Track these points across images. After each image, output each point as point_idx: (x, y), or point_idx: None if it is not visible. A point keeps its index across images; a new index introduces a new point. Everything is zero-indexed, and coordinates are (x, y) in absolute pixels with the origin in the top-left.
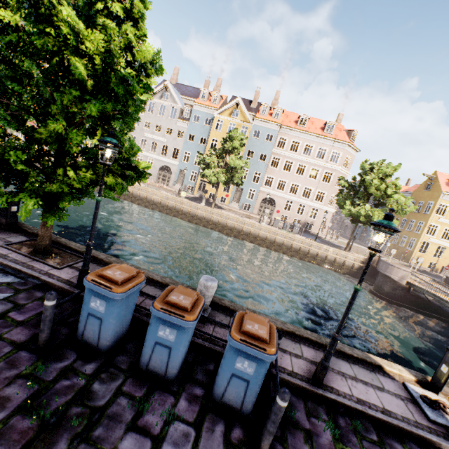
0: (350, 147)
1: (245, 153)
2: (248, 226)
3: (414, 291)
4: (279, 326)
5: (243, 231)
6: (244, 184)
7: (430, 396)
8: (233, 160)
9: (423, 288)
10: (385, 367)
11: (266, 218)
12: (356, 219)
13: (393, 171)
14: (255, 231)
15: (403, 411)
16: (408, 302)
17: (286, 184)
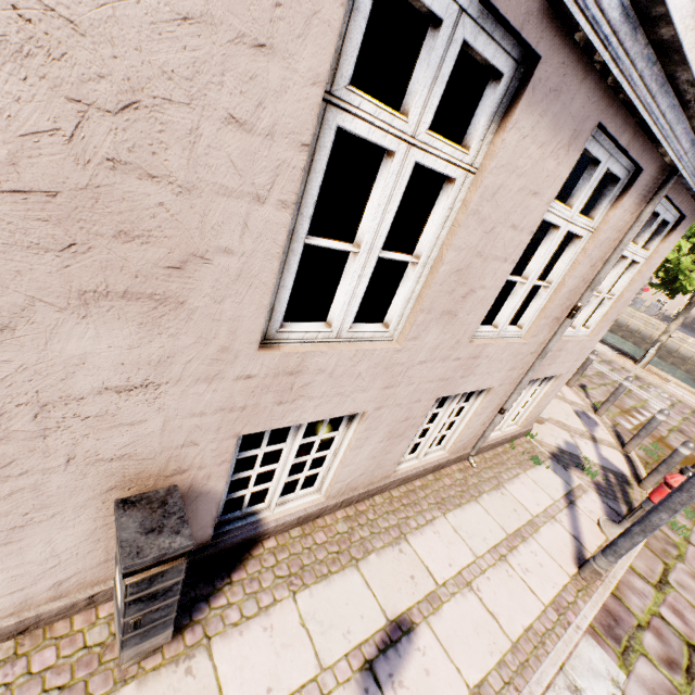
0: None
1: None
2: None
3: None
4: None
5: None
6: None
7: None
8: None
9: None
10: None
11: None
12: None
13: None
14: None
15: None
16: None
17: None
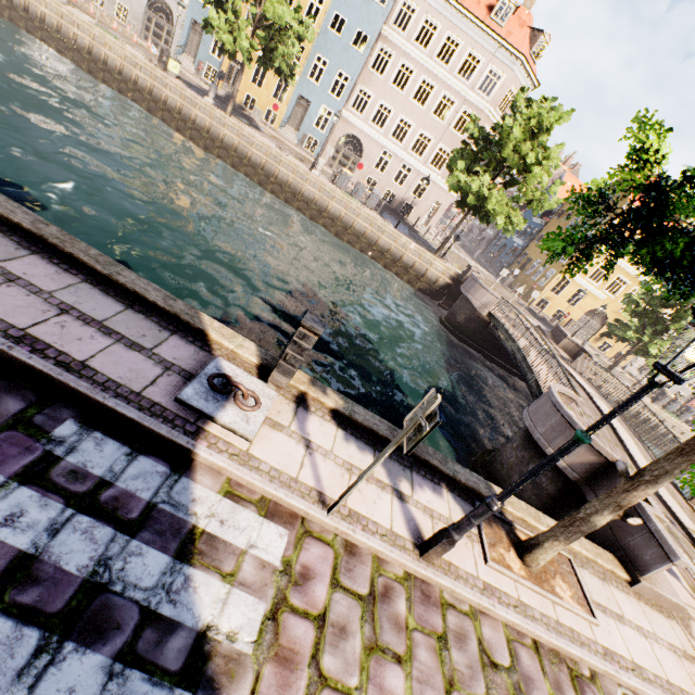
0: (524, 70)
1: (328, 20)
2: (287, 169)
3: (493, 328)
4: (15, 219)
5: (277, 178)
6: (314, 92)
7: (245, 382)
8: (273, 2)
9: (500, 322)
10: (212, 335)
11: (322, 163)
12: (467, 203)
13: (555, 122)
14: (297, 183)
15: (131, 377)
16: (481, 343)
17: (391, 116)
